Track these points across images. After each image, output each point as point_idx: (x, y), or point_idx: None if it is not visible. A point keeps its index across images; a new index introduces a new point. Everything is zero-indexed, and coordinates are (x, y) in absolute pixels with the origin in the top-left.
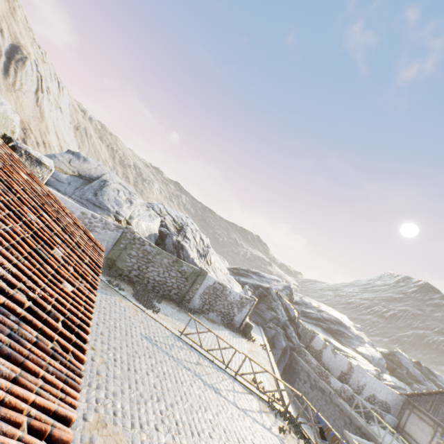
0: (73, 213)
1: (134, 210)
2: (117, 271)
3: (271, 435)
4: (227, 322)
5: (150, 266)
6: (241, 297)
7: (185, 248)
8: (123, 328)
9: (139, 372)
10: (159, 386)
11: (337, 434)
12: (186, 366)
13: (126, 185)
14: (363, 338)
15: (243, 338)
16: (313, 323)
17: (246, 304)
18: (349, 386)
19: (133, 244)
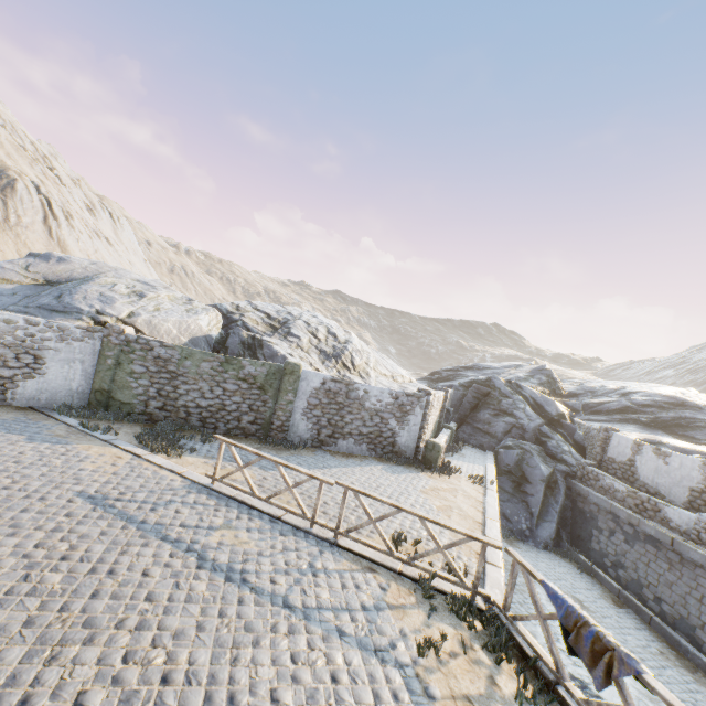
0: None
1: (145, 305)
2: (122, 409)
3: (379, 667)
4: (384, 452)
5: (180, 385)
6: (395, 396)
7: (266, 344)
8: (31, 488)
9: None
10: (2, 589)
11: (605, 634)
12: (172, 536)
13: (151, 281)
14: None
15: (424, 473)
16: (614, 420)
17: (412, 407)
18: None
19: (130, 353)
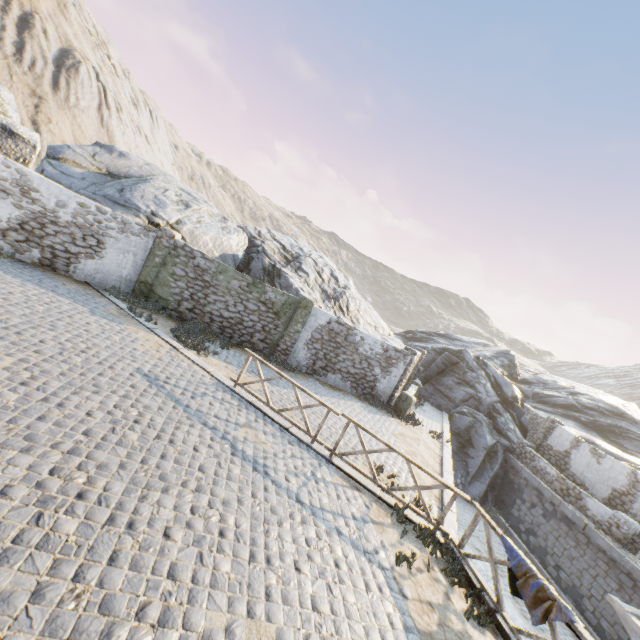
0: (65, 205)
1: (190, 215)
2: (159, 303)
3: (368, 564)
4: (363, 392)
5: (210, 294)
6: (386, 349)
7: (284, 275)
8: (102, 356)
9: (69, 408)
10: (98, 435)
11: (550, 588)
12: (210, 424)
13: (193, 192)
14: None
15: (393, 418)
16: (558, 413)
17: (397, 361)
18: (633, 516)
19: (176, 257)
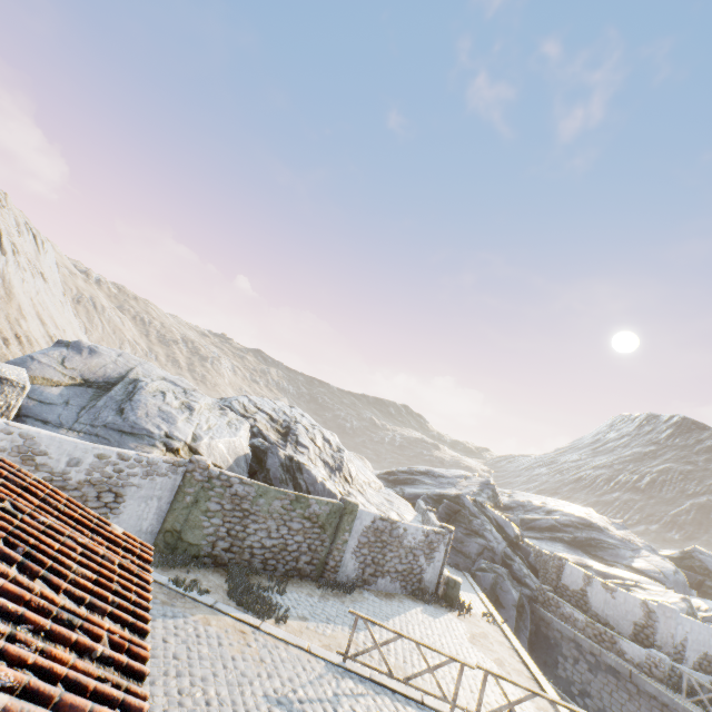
0: (79, 461)
1: (198, 422)
2: (188, 551)
3: None
4: (412, 589)
5: (249, 523)
6: (427, 534)
7: (305, 467)
8: (226, 698)
9: None
10: None
11: None
12: None
13: (176, 379)
14: (635, 542)
15: (451, 613)
16: (546, 538)
17: (438, 544)
18: (660, 649)
19: (210, 489)
